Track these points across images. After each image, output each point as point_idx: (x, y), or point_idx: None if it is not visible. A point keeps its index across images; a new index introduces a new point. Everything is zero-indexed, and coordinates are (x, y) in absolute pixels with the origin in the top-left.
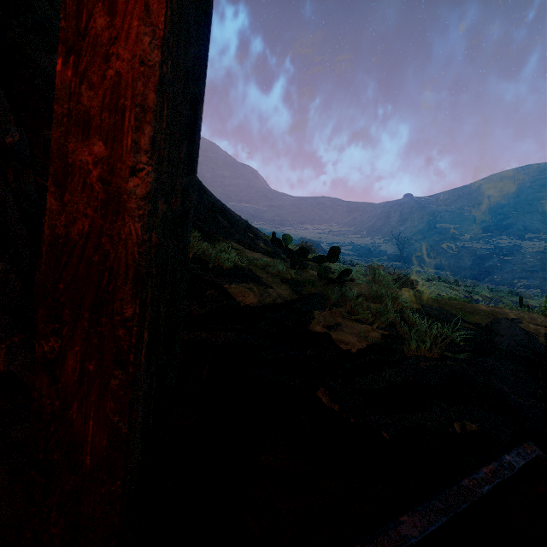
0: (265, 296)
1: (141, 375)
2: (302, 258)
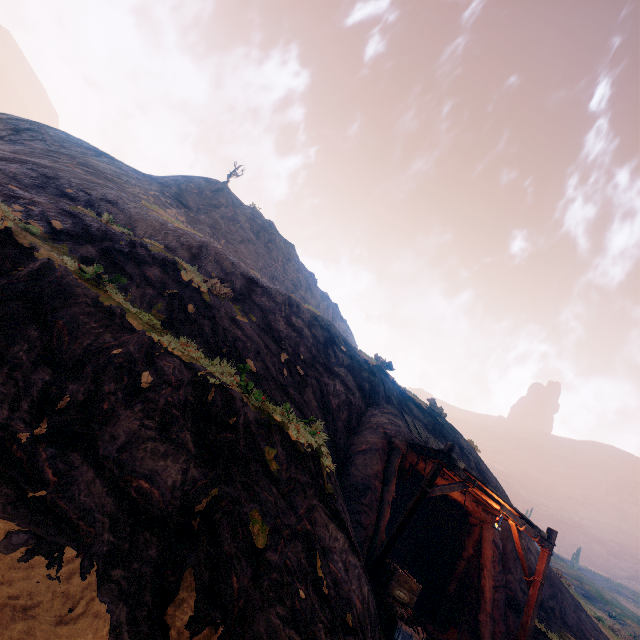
0: None
1: (526, 637)
2: None
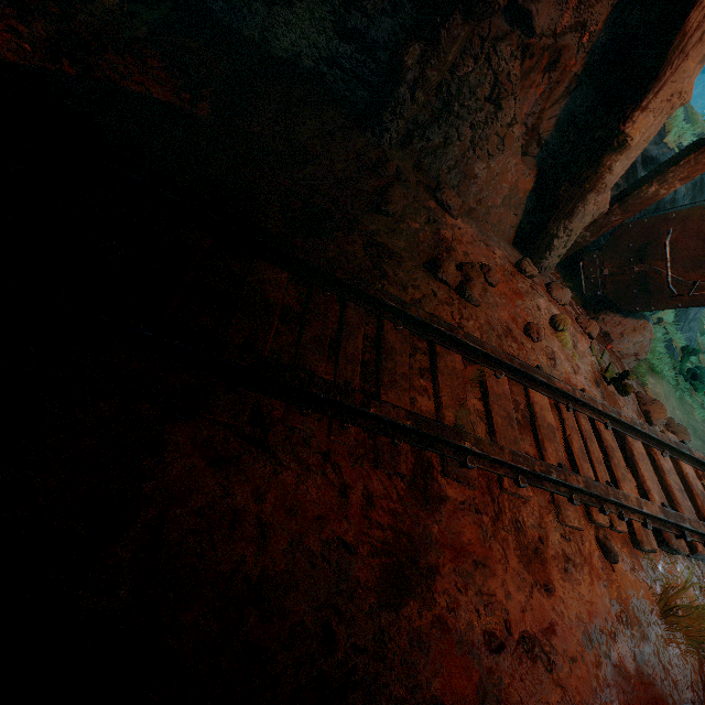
0: None
1: None
2: None
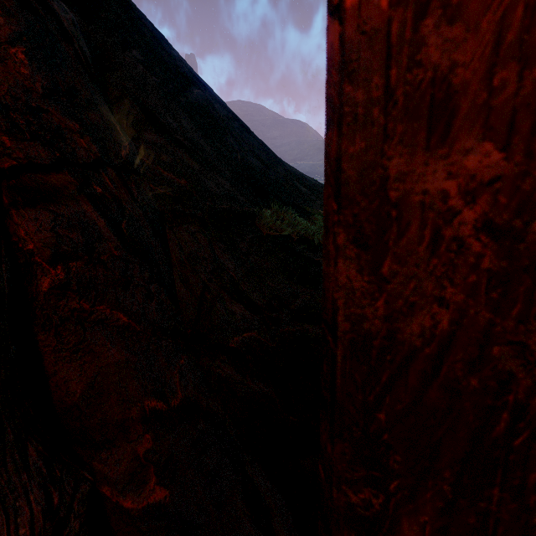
0: None
1: None
2: None
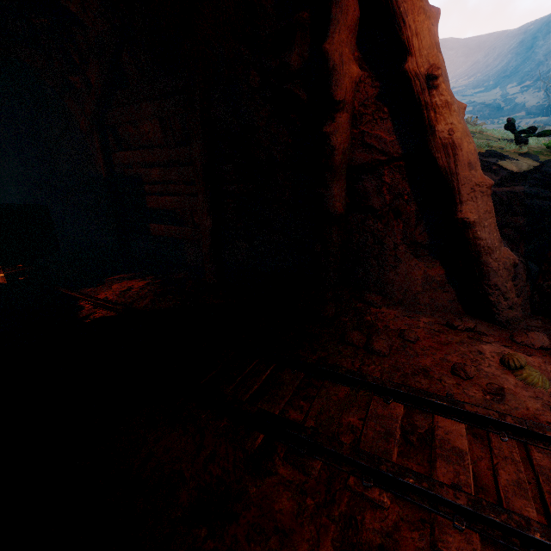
0: (519, 166)
1: None
2: (528, 135)
